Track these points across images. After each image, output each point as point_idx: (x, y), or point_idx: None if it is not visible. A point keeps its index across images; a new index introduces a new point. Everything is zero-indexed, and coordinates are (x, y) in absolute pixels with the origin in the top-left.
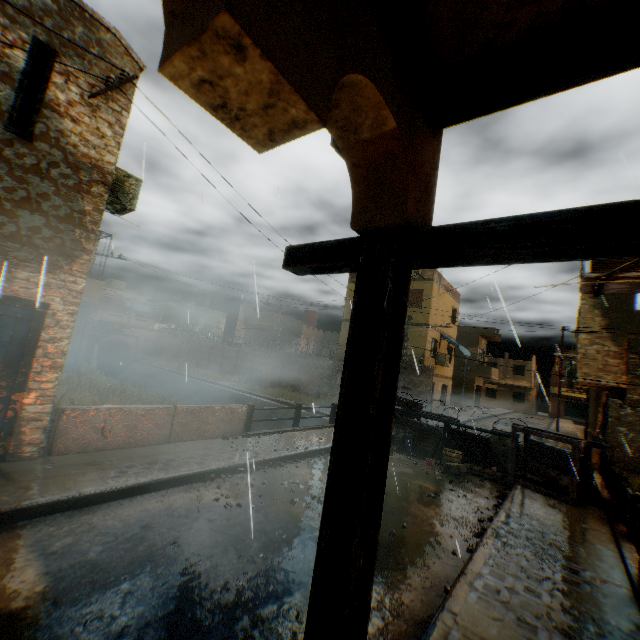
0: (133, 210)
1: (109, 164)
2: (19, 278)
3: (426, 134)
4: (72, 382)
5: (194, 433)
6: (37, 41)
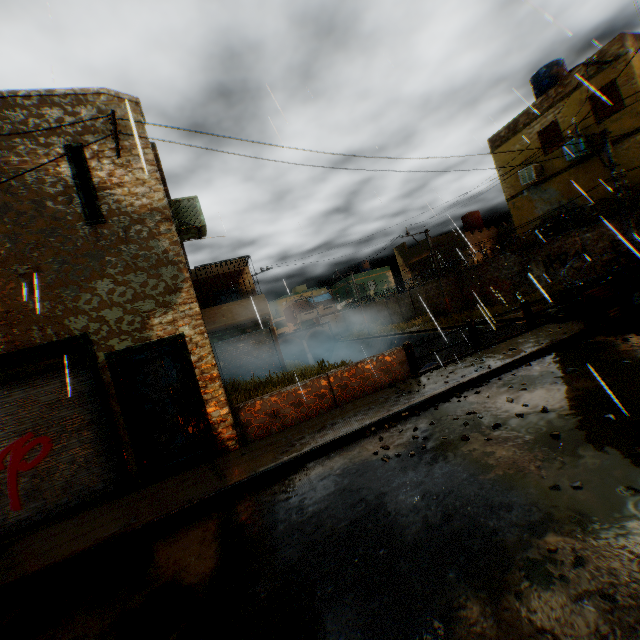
0: (204, 226)
1: (160, 201)
2: (154, 325)
3: None
4: (273, 379)
5: (358, 391)
6: (66, 147)
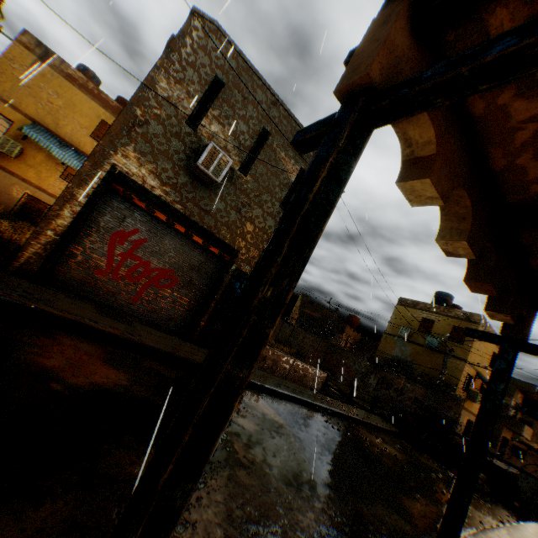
0: None
1: None
2: None
3: (531, 313)
4: None
5: (298, 379)
6: (301, 169)
